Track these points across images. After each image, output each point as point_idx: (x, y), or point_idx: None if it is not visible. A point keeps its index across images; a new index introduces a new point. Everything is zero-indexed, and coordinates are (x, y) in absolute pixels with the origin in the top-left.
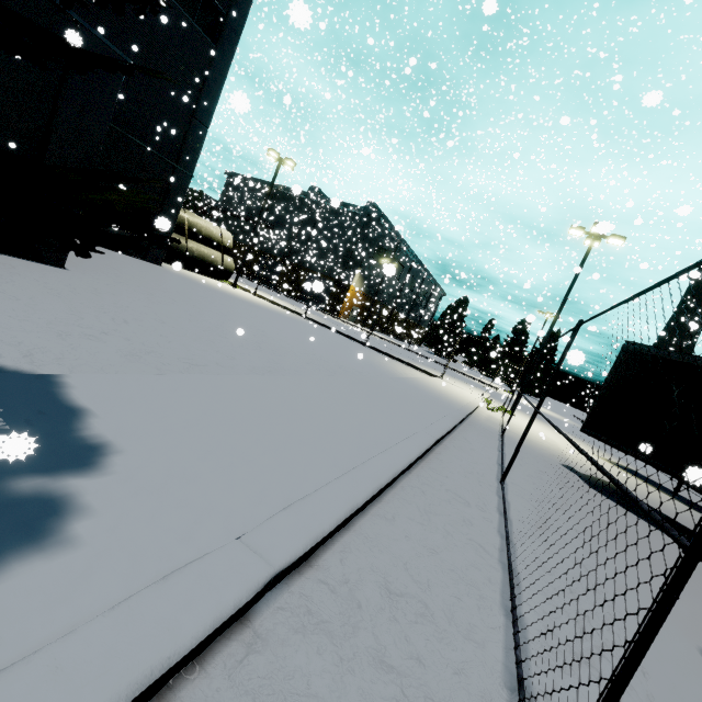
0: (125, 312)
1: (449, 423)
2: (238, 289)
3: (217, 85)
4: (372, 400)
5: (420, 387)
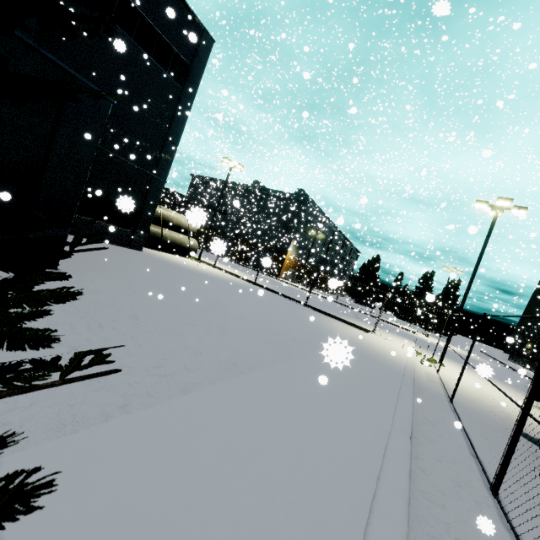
0: (102, 312)
1: (408, 403)
2: (201, 263)
3: (184, 115)
4: (333, 387)
5: (363, 351)
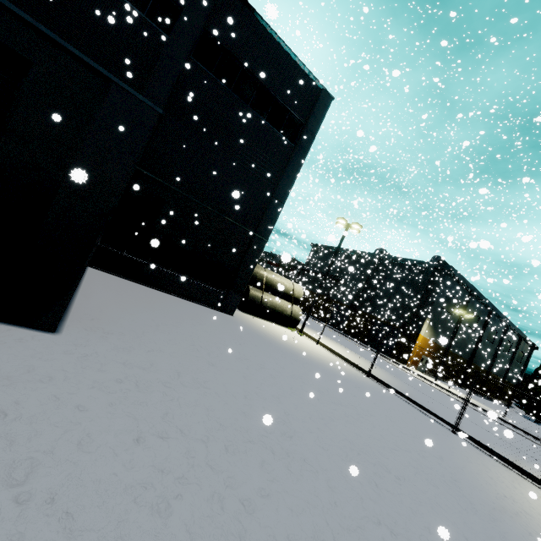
0: None
1: None
2: (303, 336)
3: (294, 171)
4: None
5: None
